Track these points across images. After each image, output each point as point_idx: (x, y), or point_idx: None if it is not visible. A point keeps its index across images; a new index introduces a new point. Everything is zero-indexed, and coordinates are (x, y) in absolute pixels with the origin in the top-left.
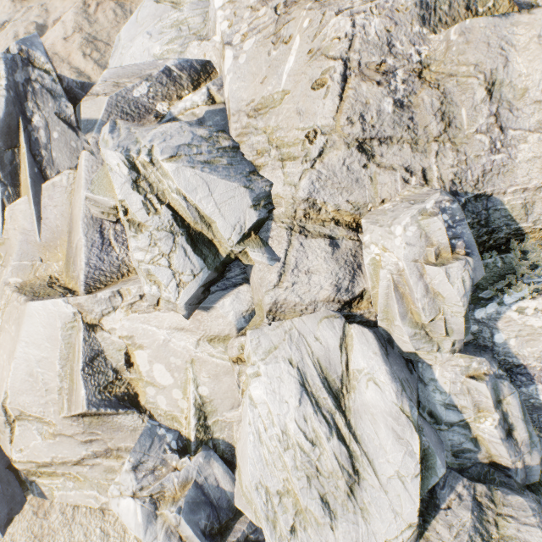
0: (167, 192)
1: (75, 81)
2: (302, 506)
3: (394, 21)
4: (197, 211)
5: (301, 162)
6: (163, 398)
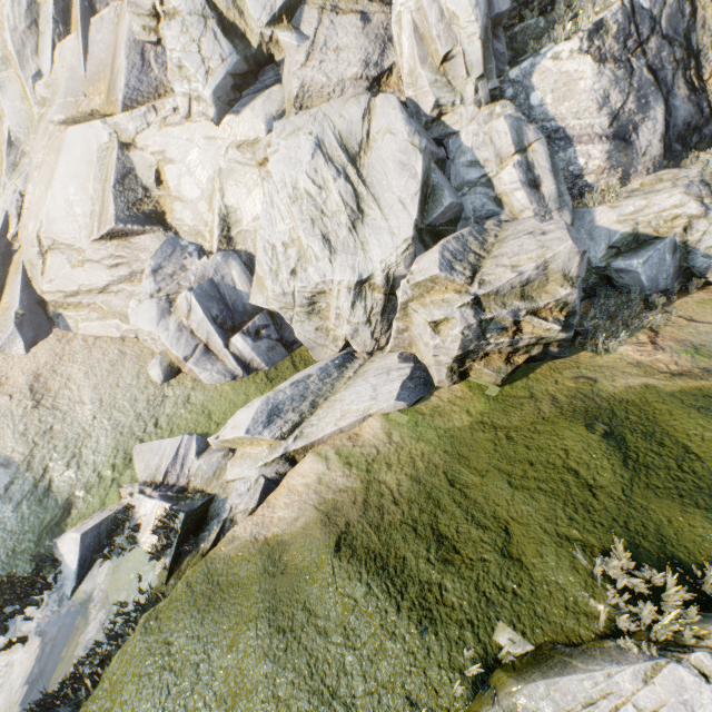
0: None
1: None
2: (304, 247)
3: None
4: None
5: None
6: (189, 213)
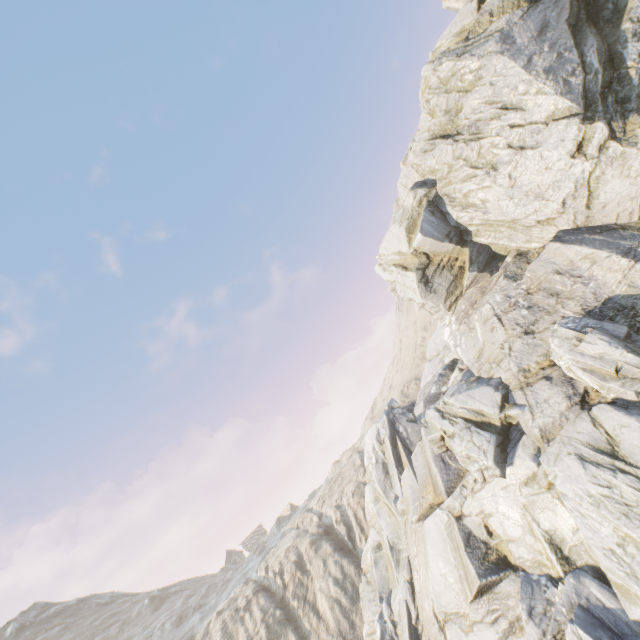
0: (456, 412)
1: (409, 405)
2: (637, 540)
3: (504, 290)
4: (473, 411)
5: (505, 358)
6: (522, 548)
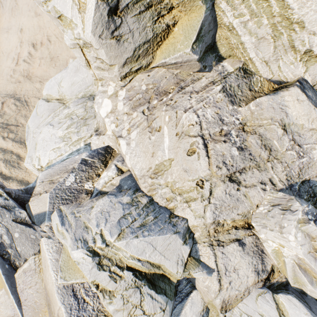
0: (123, 259)
1: (20, 189)
2: None
3: (218, 107)
4: (148, 262)
5: (200, 201)
6: None
